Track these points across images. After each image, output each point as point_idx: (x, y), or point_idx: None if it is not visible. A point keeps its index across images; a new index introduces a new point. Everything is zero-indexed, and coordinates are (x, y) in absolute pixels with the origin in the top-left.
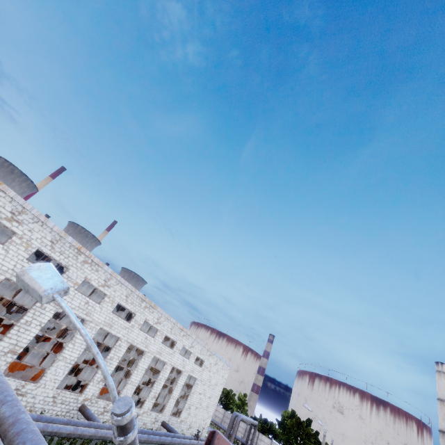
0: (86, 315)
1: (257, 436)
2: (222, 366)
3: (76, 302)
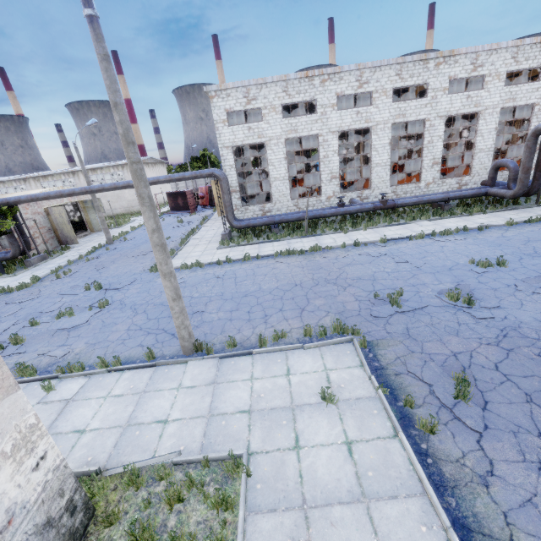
0: None
1: None
2: None
3: None
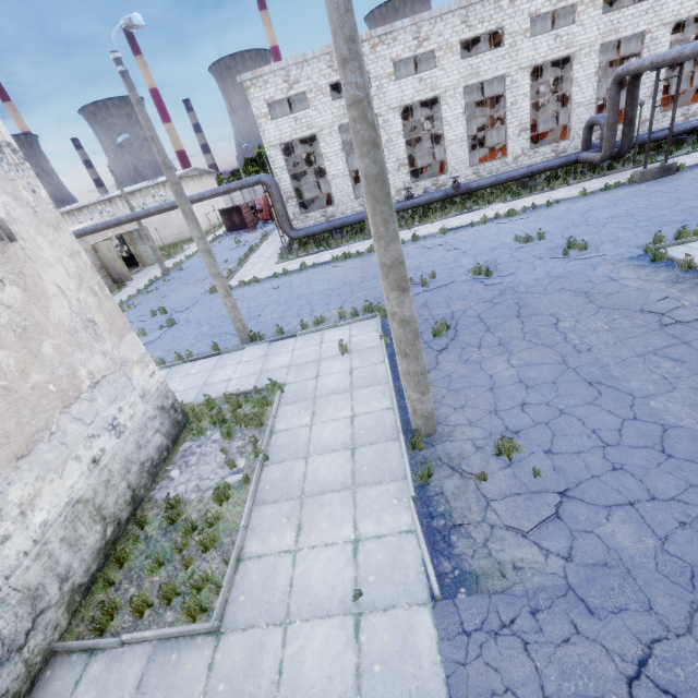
0: None
1: None
2: None
3: (688, 3)
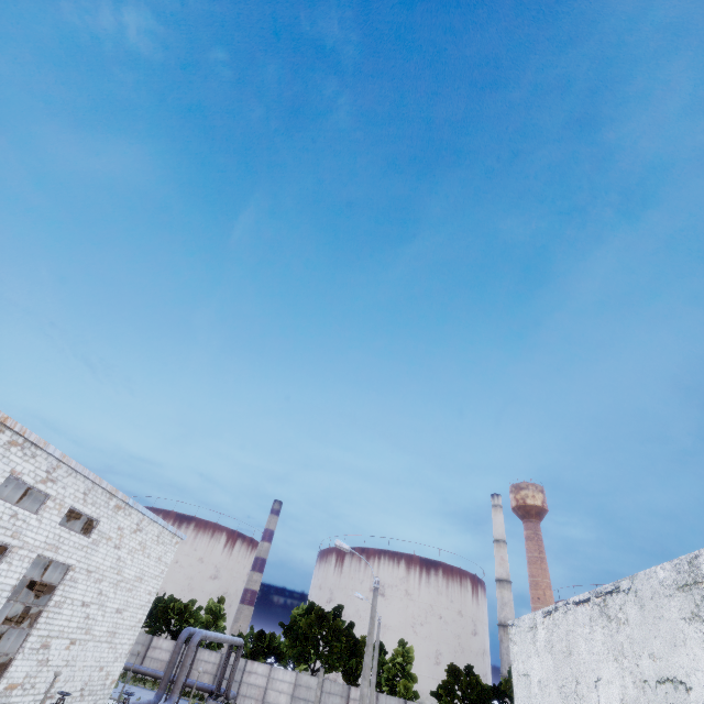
0: None
1: (243, 668)
2: (158, 535)
3: None
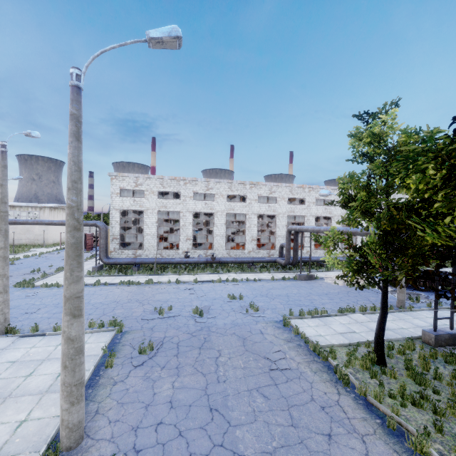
0: (329, 214)
1: None
2: None
3: (320, 211)
